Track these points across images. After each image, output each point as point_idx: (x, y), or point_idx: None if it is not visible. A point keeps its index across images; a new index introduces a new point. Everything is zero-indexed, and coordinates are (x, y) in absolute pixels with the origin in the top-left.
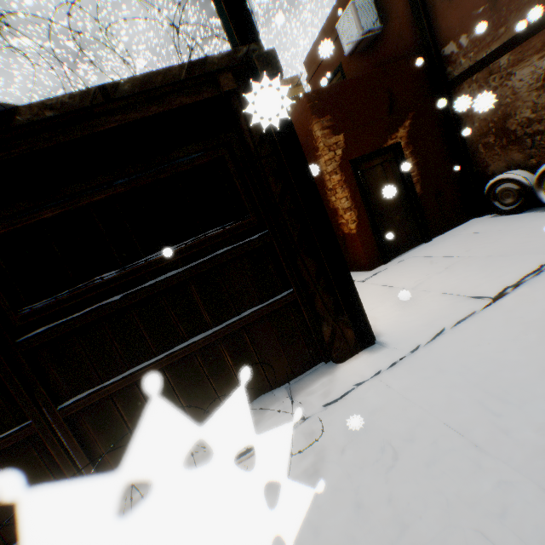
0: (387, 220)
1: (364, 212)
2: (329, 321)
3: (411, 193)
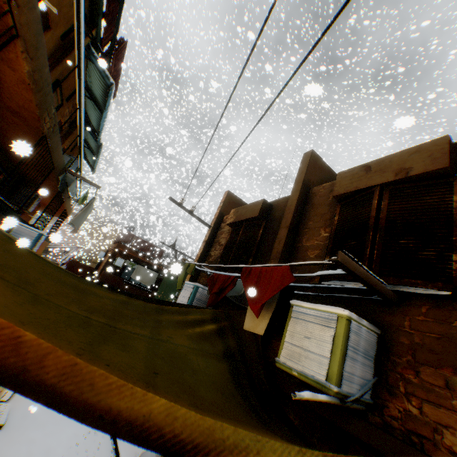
0: None
1: None
2: None
3: None
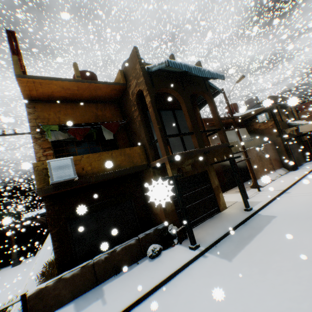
0: None
1: None
2: None
3: None
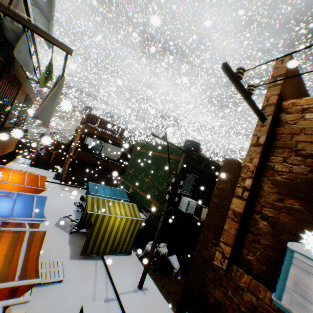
0: (41, 161)
1: (37, 157)
2: (2, 159)
3: (49, 161)
